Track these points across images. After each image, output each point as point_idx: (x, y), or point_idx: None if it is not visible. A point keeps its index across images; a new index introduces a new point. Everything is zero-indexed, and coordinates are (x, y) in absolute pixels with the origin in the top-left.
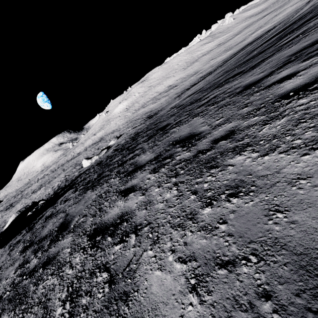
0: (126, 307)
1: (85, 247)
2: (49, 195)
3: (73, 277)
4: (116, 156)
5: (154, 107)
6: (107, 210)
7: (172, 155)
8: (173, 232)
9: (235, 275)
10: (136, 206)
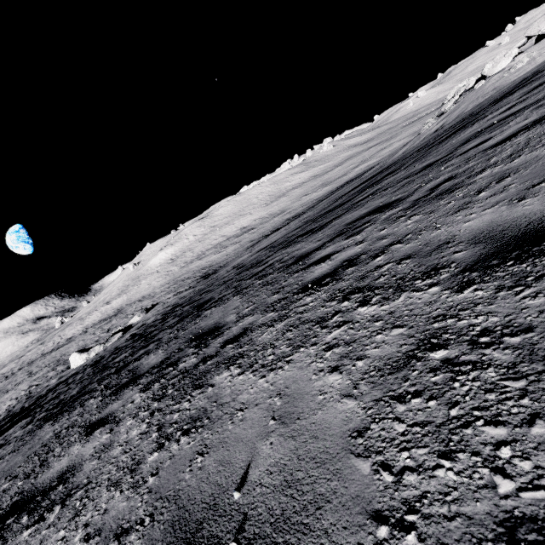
0: None
1: None
2: None
3: None
4: (124, 351)
5: (216, 259)
6: (51, 463)
7: (179, 360)
8: (104, 494)
9: None
10: (91, 453)
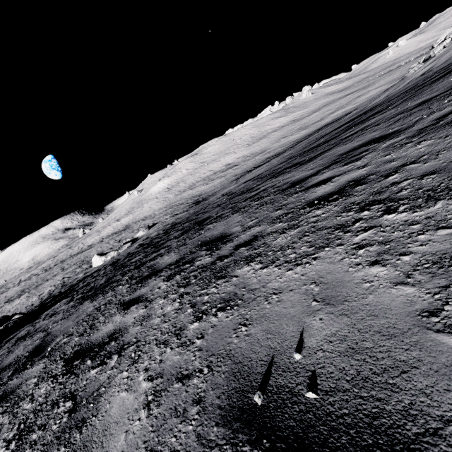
0: (79, 433)
1: (57, 374)
2: (33, 307)
3: (30, 412)
4: (138, 254)
5: (204, 189)
6: (99, 327)
7: (194, 259)
8: (156, 349)
9: (186, 387)
10: (133, 321)
